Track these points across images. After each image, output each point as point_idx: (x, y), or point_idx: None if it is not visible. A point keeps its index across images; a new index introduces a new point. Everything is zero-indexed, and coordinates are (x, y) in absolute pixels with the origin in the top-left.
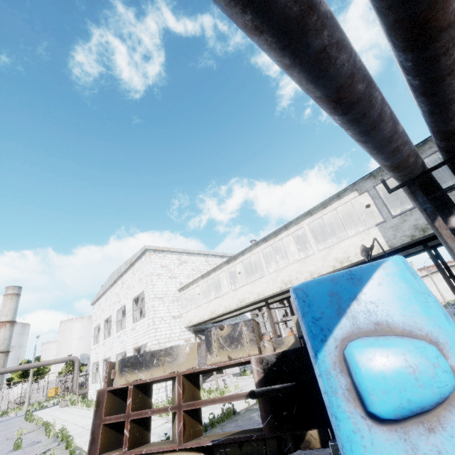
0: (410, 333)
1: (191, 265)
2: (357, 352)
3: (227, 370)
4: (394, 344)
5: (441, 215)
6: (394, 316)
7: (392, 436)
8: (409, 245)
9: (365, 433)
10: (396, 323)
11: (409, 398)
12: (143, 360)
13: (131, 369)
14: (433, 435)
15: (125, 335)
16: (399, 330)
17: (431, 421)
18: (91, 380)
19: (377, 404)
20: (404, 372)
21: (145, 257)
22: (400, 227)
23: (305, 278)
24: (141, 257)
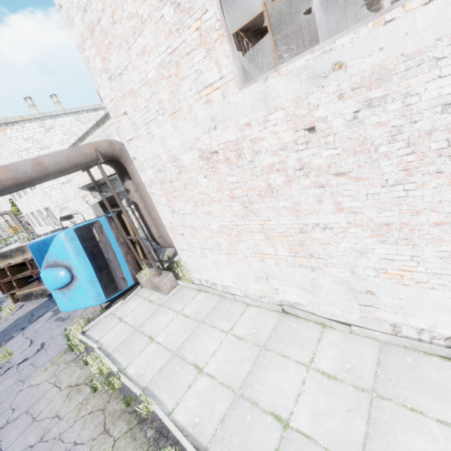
0: (64, 264)
1: (61, 129)
2: (42, 275)
3: (127, 208)
4: (52, 272)
5: (120, 180)
6: (59, 259)
7: (60, 292)
8: None
9: (55, 291)
10: (60, 261)
11: (56, 286)
12: (7, 254)
13: (3, 259)
14: (69, 290)
15: (32, 198)
16: (61, 263)
17: (68, 287)
18: (32, 225)
19: (48, 288)
20: (54, 280)
21: None
22: None
23: None
24: None
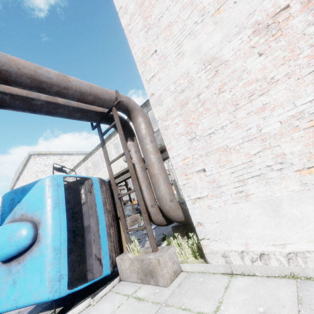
0: (32, 219)
1: (71, 162)
2: None
3: None
4: (12, 227)
5: None
6: (30, 210)
7: (6, 268)
8: (164, 149)
9: None
10: (29, 214)
11: (4, 252)
12: None
13: None
14: (19, 265)
15: None
16: (29, 217)
17: (21, 259)
18: None
19: None
20: (6, 240)
21: (31, 159)
22: (156, 139)
23: (119, 170)
24: (29, 159)
